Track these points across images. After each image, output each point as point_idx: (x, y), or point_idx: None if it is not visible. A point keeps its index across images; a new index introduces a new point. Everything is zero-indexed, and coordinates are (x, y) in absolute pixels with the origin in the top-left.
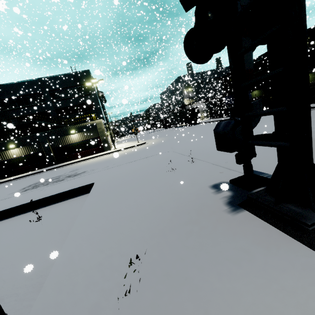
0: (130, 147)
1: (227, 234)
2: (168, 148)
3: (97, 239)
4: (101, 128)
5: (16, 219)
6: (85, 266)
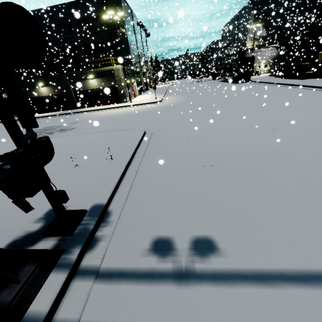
0: (142, 104)
1: None
2: (157, 119)
3: None
4: (118, 75)
5: None
6: None
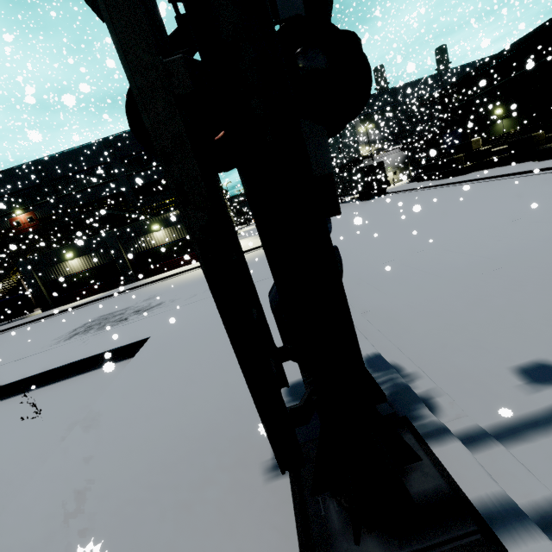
0: (248, 251)
1: (223, 533)
2: None
3: (66, 485)
4: None
5: (38, 394)
6: (17, 545)
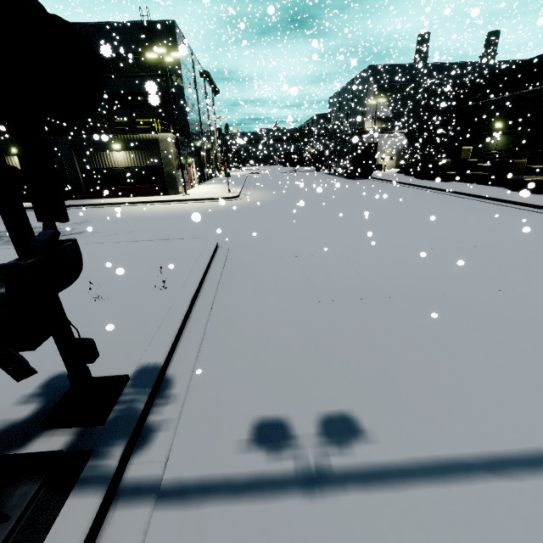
0: (205, 200)
1: None
2: (235, 225)
3: None
4: (166, 150)
5: None
6: None
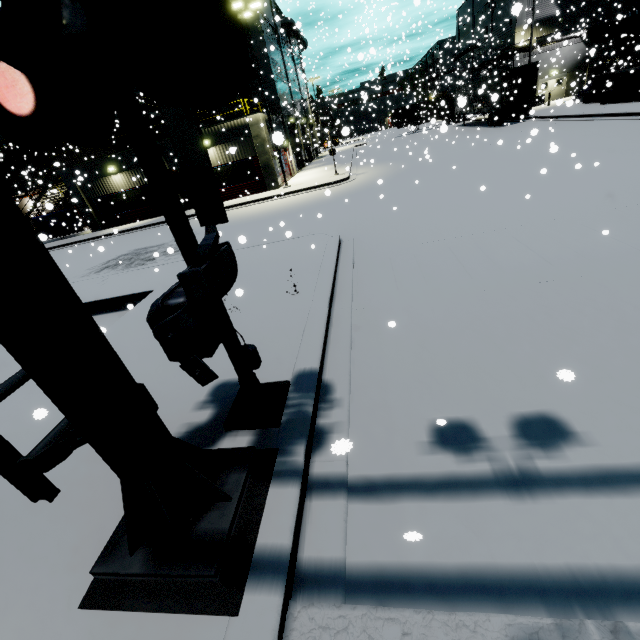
0: (311, 189)
1: (85, 507)
2: (354, 214)
3: (17, 429)
4: (259, 135)
5: None
6: None
